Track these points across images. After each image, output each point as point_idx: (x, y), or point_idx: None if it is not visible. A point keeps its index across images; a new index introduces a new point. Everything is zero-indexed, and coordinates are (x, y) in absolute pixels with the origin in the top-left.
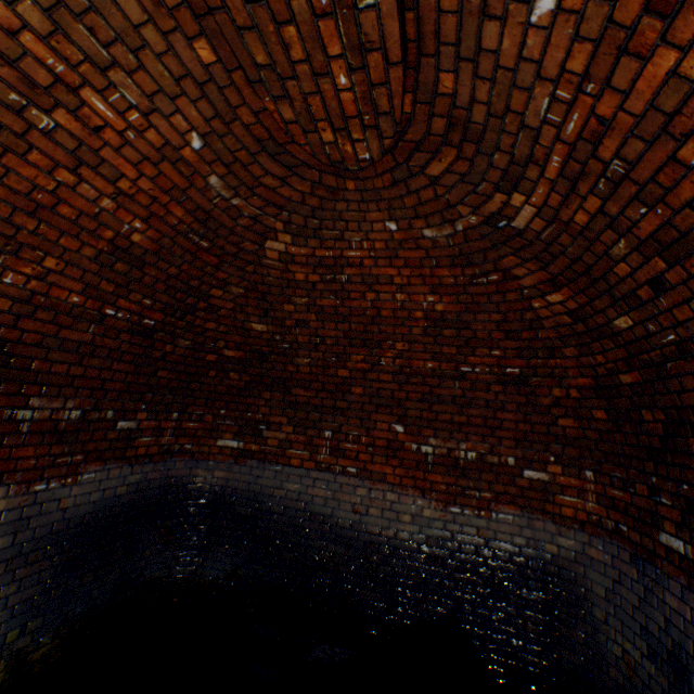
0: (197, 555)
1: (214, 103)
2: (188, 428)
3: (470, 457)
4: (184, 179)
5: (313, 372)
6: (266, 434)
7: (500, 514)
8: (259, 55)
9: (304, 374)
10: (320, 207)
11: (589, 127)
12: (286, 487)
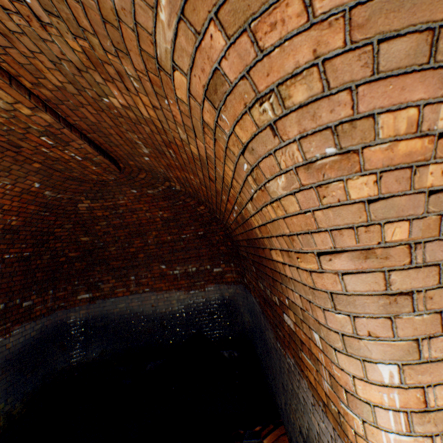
0: (82, 351)
1: (43, 174)
2: (60, 296)
3: (194, 270)
4: (33, 196)
5: (119, 252)
6: (102, 286)
7: (209, 288)
8: (61, 167)
9: (114, 255)
10: (100, 189)
11: (175, 176)
12: (119, 306)
